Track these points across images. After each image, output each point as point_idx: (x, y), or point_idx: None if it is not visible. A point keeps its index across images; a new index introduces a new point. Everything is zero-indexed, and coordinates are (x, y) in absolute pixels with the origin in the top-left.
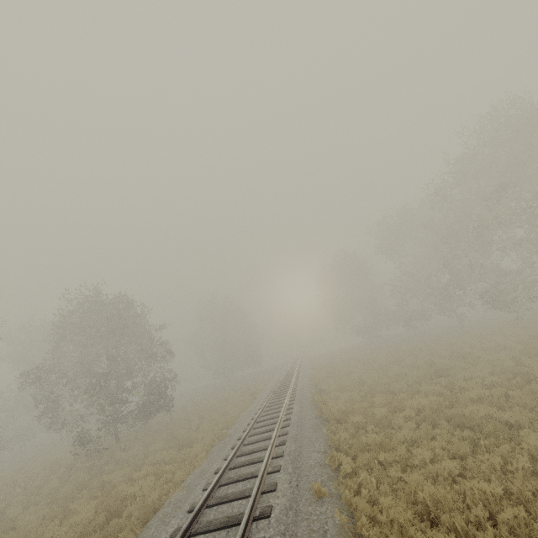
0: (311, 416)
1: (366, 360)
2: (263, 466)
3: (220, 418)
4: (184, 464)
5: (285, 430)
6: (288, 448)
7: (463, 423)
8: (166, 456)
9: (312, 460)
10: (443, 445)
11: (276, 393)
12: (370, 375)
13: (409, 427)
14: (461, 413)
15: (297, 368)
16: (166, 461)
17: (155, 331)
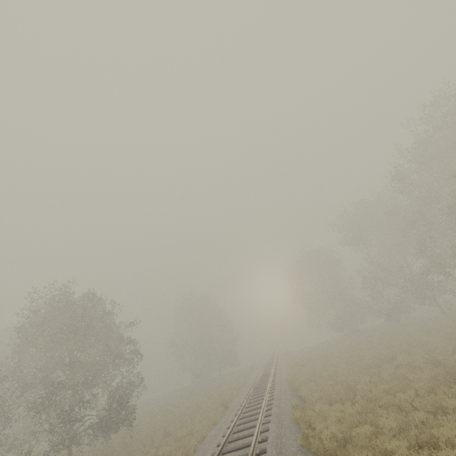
0: (294, 447)
1: (347, 357)
2: None
3: (186, 436)
4: None
5: None
6: None
7: None
8: None
9: None
10: None
11: (250, 402)
12: (359, 378)
13: None
14: None
15: (273, 368)
16: None
17: (123, 330)
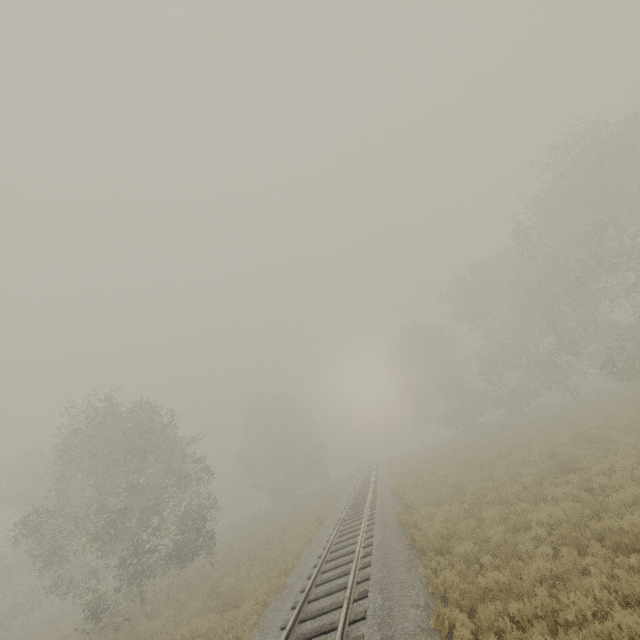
0: (399, 547)
1: (461, 457)
2: (337, 639)
3: (278, 557)
4: (227, 637)
5: (365, 573)
6: (372, 603)
7: (625, 543)
8: (204, 626)
9: (409, 622)
10: (604, 583)
11: (349, 515)
12: (470, 478)
13: (544, 554)
14: (616, 526)
15: (373, 477)
16: (204, 632)
17: (188, 445)
